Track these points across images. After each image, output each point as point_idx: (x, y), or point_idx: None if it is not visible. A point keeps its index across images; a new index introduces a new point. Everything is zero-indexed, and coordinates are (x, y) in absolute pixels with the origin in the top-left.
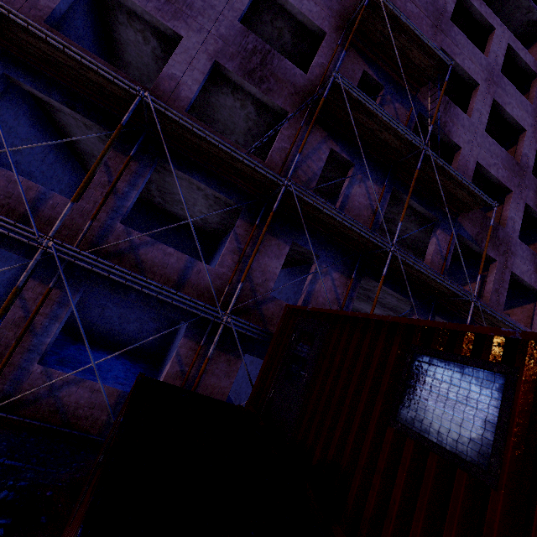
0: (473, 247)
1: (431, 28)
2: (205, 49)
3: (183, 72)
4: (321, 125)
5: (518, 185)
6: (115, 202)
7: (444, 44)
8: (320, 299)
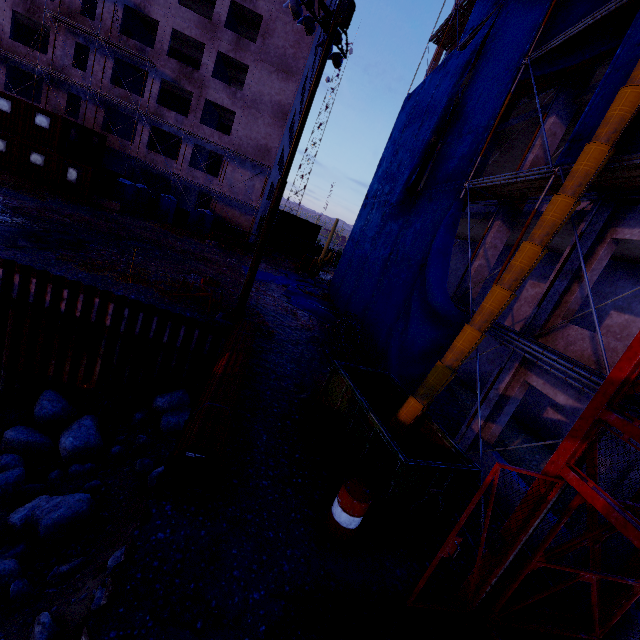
0: (179, 86)
1: None
2: (7, 5)
3: (3, 20)
4: (68, 30)
5: (210, 38)
6: (0, 83)
7: None
8: (87, 117)
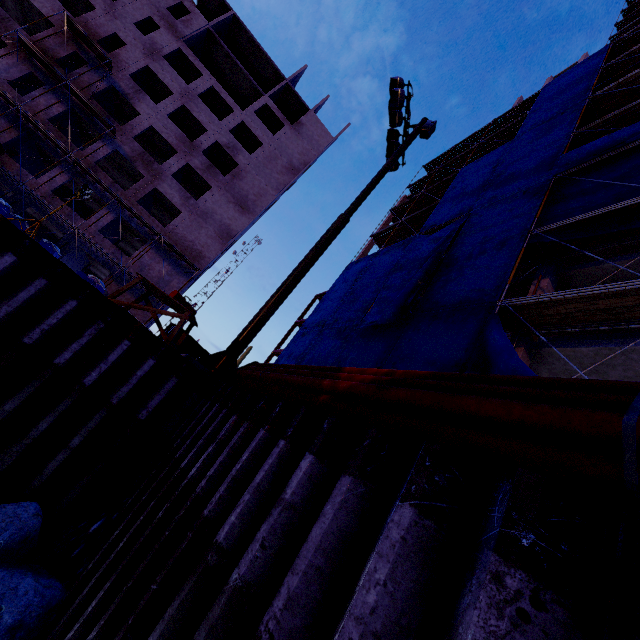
0: (131, 164)
1: (144, 54)
2: None
3: None
4: (30, 60)
5: (185, 151)
6: None
7: (151, 65)
8: None
